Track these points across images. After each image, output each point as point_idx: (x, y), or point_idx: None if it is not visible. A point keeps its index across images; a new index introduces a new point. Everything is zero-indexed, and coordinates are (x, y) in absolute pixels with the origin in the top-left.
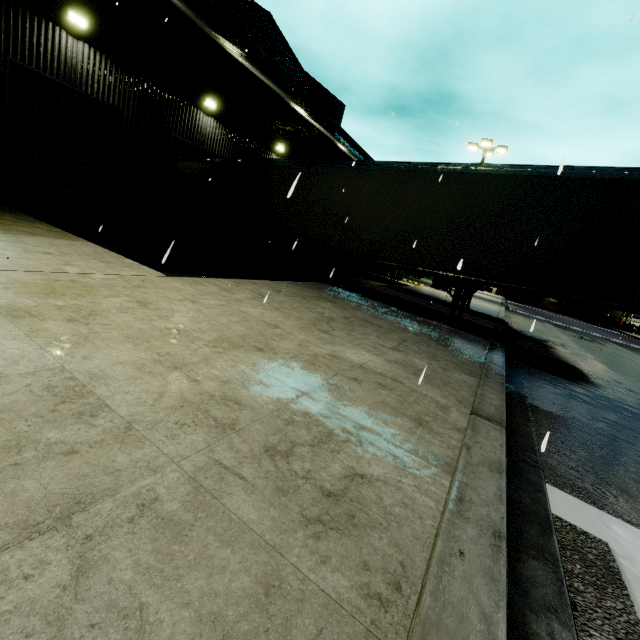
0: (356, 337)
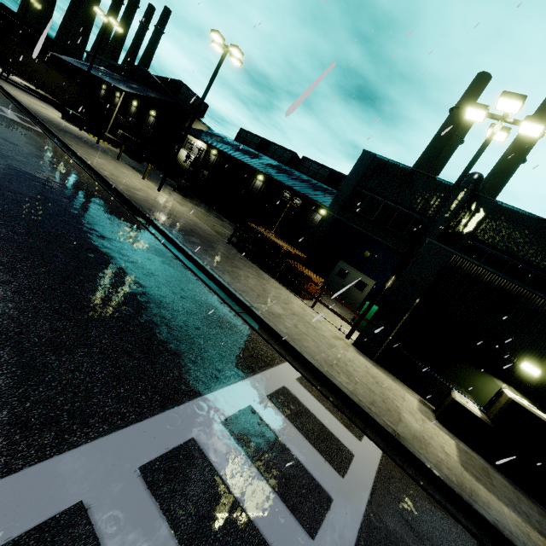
0: None
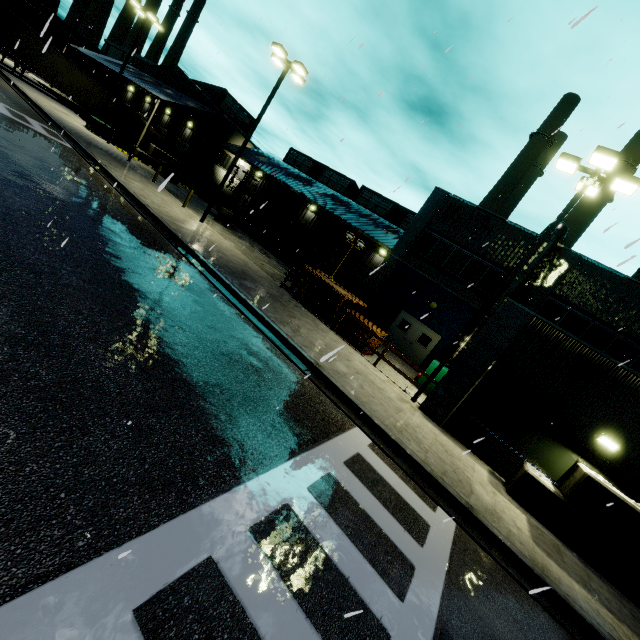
0: None
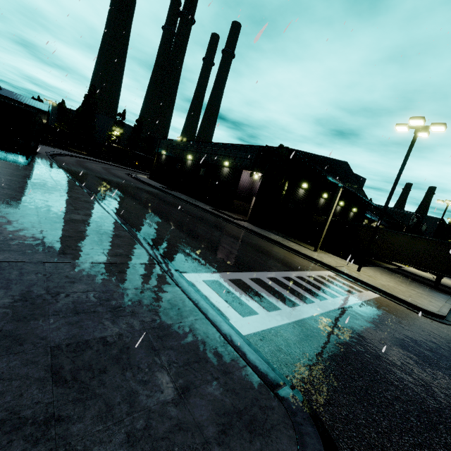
0: (412, 287)
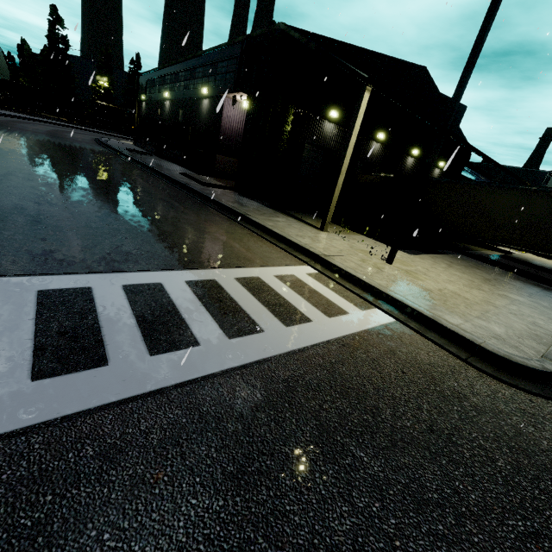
0: (507, 289)
